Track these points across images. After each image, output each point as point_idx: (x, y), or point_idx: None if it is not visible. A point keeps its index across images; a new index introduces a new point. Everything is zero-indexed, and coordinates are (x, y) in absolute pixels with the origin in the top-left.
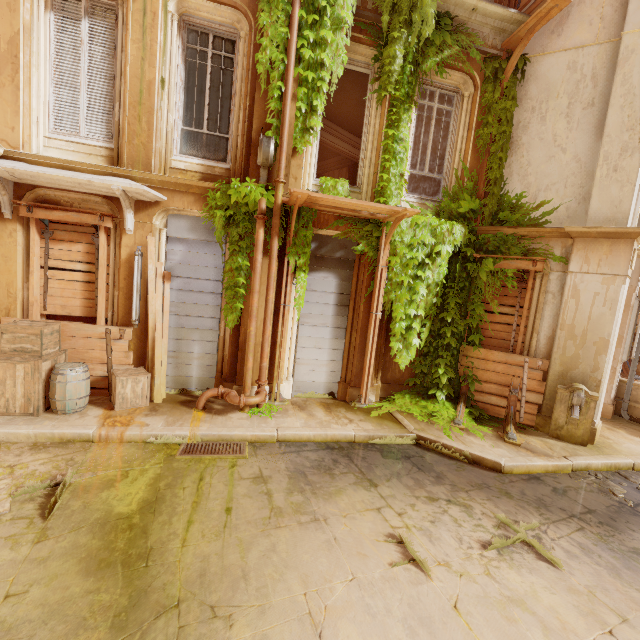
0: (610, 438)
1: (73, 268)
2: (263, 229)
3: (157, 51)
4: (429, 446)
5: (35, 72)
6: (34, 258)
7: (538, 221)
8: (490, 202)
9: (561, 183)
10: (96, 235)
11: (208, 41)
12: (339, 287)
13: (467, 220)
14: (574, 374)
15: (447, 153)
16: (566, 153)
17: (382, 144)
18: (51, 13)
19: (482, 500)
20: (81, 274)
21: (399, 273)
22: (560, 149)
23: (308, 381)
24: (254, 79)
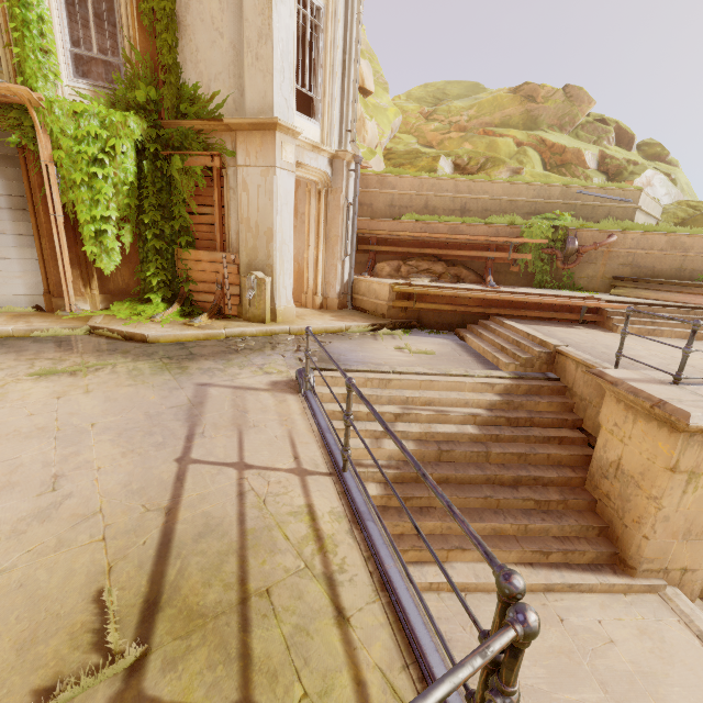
0: (305, 319)
1: None
2: None
3: None
4: (99, 333)
5: None
6: None
7: (215, 115)
8: (169, 93)
9: (226, 73)
10: None
11: None
12: (9, 188)
13: (149, 113)
14: (257, 264)
15: (118, 31)
16: (224, 38)
17: None
18: None
19: (90, 356)
20: None
21: (72, 170)
22: (219, 33)
23: (2, 295)
24: None
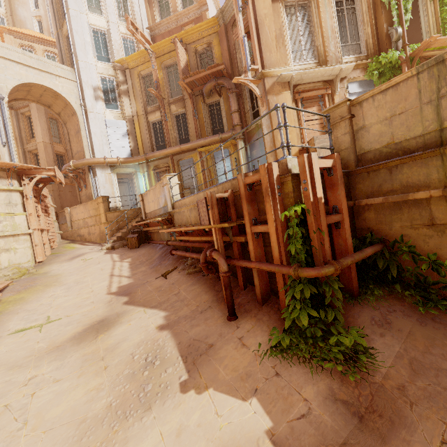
0: None
1: (313, 119)
2: (406, 68)
3: (332, 12)
4: None
5: (287, 39)
6: (302, 116)
7: None
8: None
9: None
10: (320, 101)
11: (342, 4)
12: None
13: None
14: None
15: None
16: None
17: (442, 16)
18: (286, 15)
19: None
20: (317, 121)
21: None
22: None
23: None
24: (373, 9)
